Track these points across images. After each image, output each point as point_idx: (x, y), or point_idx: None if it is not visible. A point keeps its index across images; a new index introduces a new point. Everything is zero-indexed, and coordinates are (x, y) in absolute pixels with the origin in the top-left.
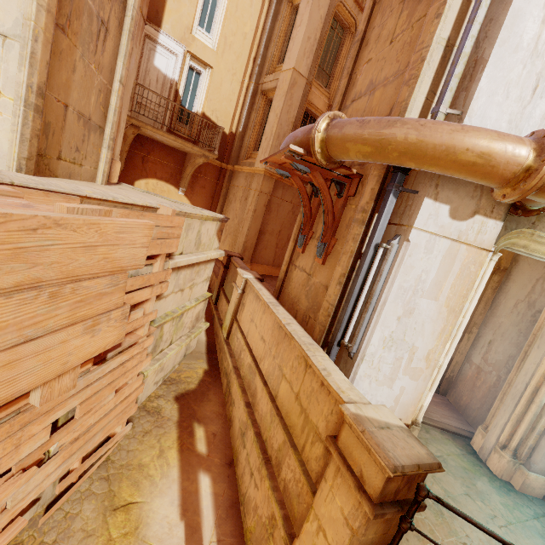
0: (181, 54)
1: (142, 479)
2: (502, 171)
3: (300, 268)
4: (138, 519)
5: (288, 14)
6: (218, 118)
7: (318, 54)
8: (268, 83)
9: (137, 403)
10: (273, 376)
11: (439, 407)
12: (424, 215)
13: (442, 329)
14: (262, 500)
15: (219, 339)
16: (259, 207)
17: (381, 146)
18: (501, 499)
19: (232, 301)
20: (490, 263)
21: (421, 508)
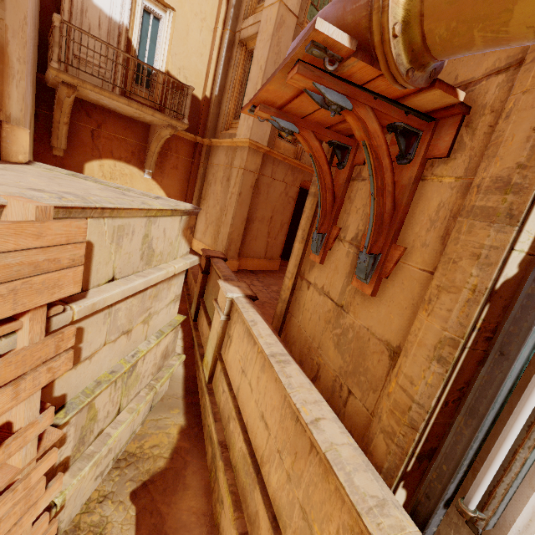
0: None
1: None
2: None
3: (317, 288)
4: None
5: None
6: (187, 79)
7: None
8: (247, 29)
9: (61, 527)
10: (291, 522)
11: None
12: None
13: None
14: None
15: (200, 374)
16: (244, 189)
17: None
18: None
19: (213, 327)
20: None
21: None
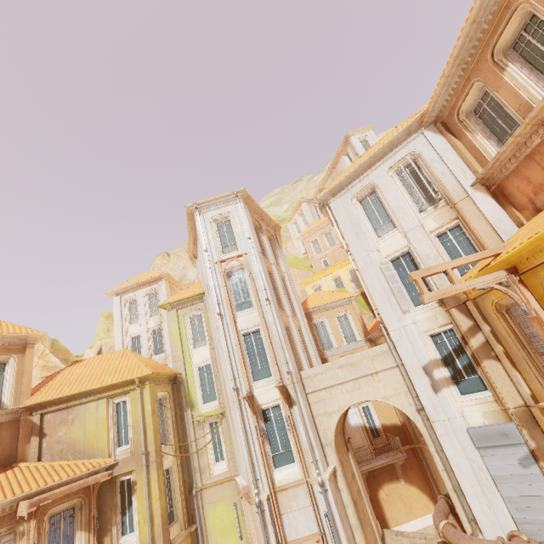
0: (357, 410)
1: None
2: None
3: None
4: None
5: None
6: (390, 421)
7: None
8: None
9: None
10: None
11: None
12: None
13: None
14: None
15: None
16: None
17: None
18: None
19: None
20: None
21: None
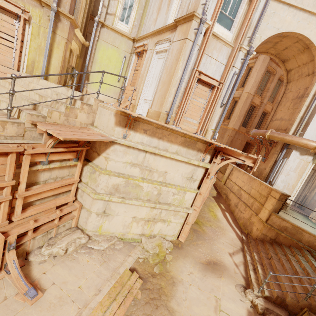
0: None
1: (213, 208)
2: (309, 147)
3: None
4: (215, 214)
5: (246, 69)
6: None
7: (258, 85)
8: (235, 95)
9: None
10: (248, 189)
11: (300, 211)
12: (293, 154)
13: (296, 179)
14: (246, 215)
15: (218, 185)
16: (228, 141)
17: (283, 140)
18: (312, 224)
19: (226, 173)
20: (311, 166)
21: (286, 203)
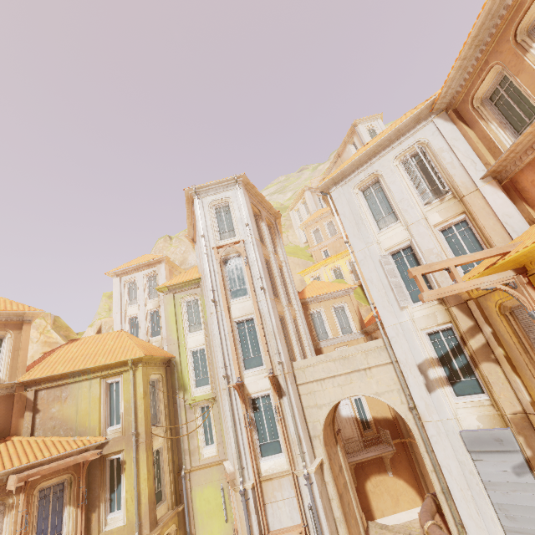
0: (349, 402)
1: None
2: None
3: None
4: None
5: None
6: (381, 414)
7: None
8: None
9: None
10: None
11: None
12: None
13: None
14: None
15: None
16: None
17: None
18: None
19: None
20: None
21: None
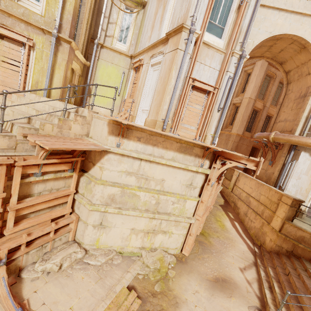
0: None
1: (220, 218)
2: None
3: (261, 169)
4: (223, 224)
5: (245, 76)
6: None
7: (259, 90)
8: (236, 101)
9: None
10: (257, 196)
11: None
12: (302, 155)
13: (310, 183)
14: (257, 224)
15: (225, 193)
16: (233, 147)
17: (288, 141)
18: None
19: (232, 179)
20: None
21: (300, 209)
